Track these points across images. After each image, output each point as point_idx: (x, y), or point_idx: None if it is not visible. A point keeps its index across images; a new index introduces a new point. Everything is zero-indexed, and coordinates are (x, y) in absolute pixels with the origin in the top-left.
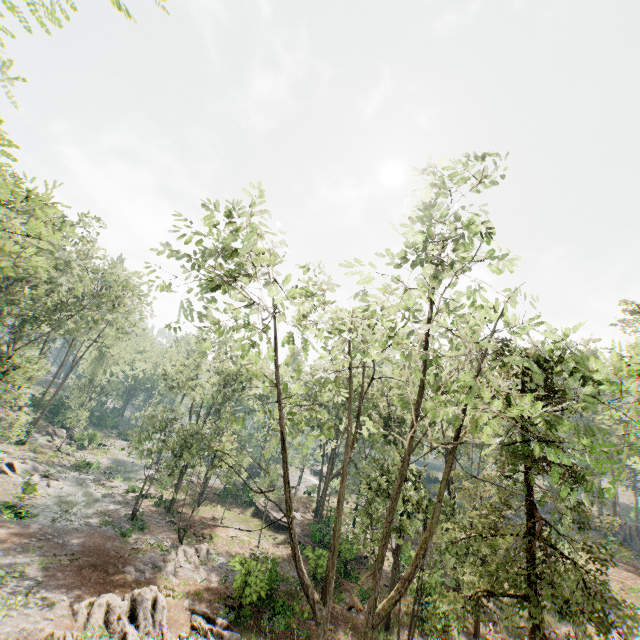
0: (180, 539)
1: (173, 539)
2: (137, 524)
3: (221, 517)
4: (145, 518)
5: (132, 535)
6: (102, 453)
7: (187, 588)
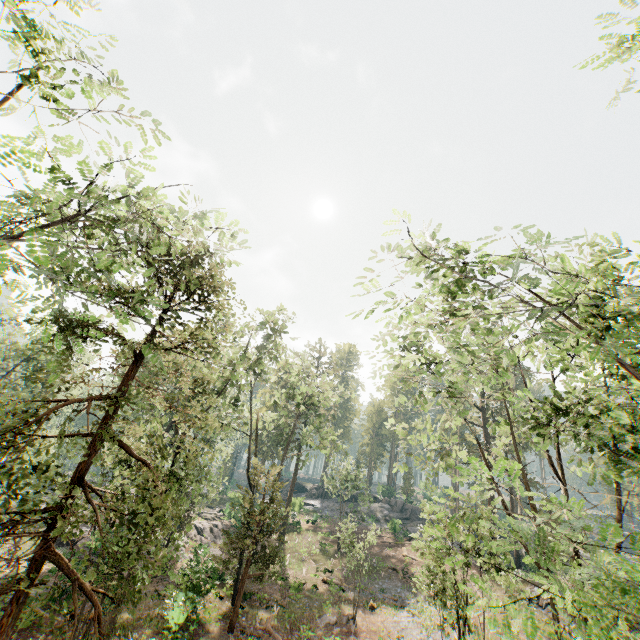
0: None
1: None
2: None
3: None
4: None
5: None
6: None
7: None
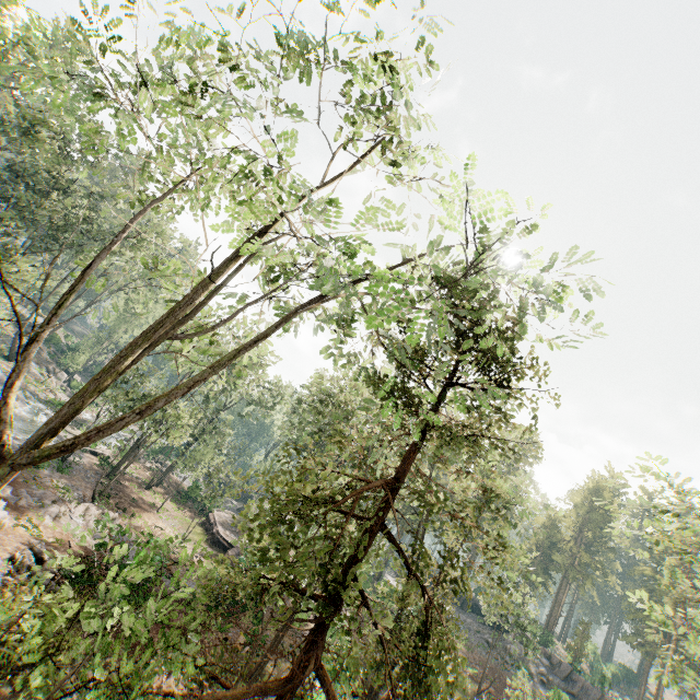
0: (93, 497)
1: (87, 495)
2: (56, 461)
3: (163, 508)
4: (77, 468)
5: (47, 471)
6: (90, 409)
7: (55, 534)
